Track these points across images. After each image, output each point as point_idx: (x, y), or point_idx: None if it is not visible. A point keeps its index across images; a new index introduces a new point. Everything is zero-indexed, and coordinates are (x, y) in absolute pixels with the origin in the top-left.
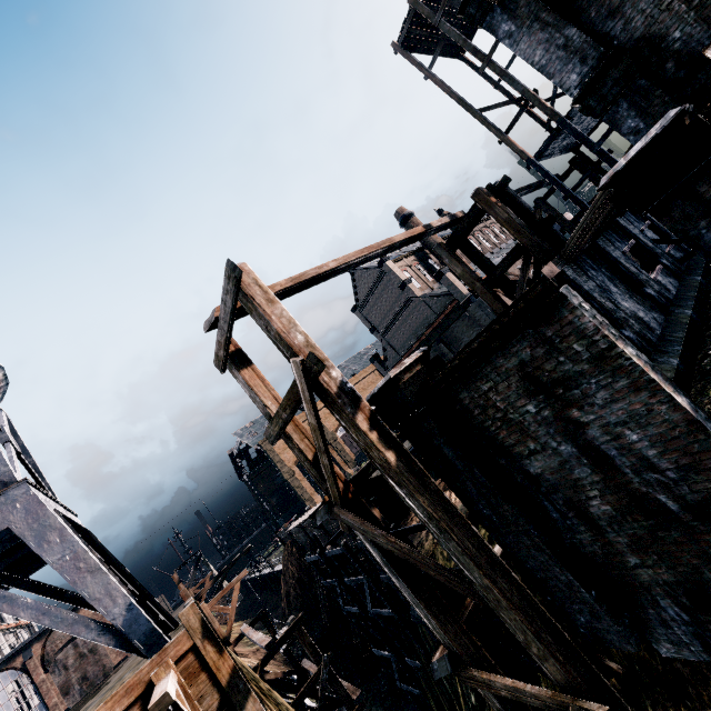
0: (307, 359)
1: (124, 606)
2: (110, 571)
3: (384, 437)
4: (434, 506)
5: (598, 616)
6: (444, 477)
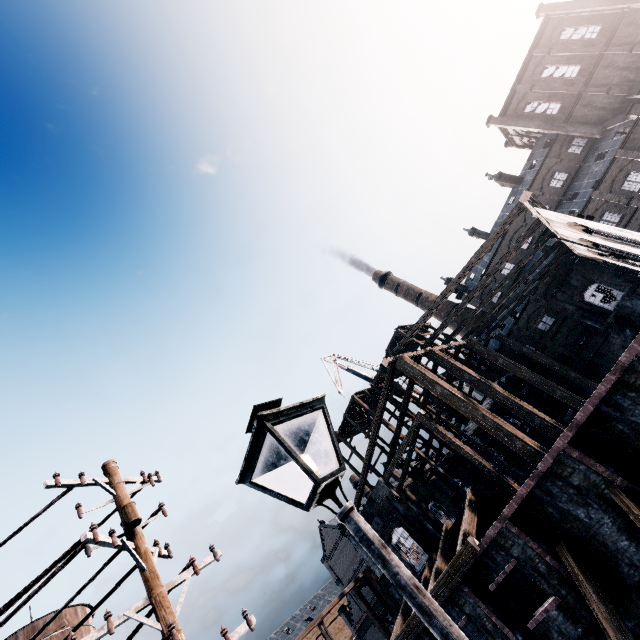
0: None
1: None
2: None
3: None
4: None
5: None
6: None
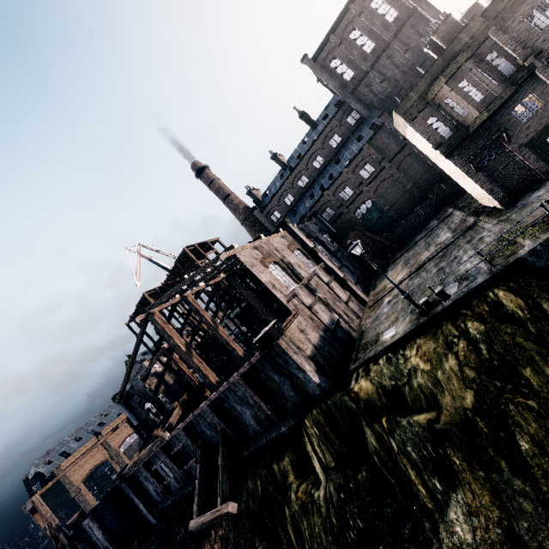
0: (49, 523)
1: None
2: None
3: (66, 536)
4: None
5: None
6: (82, 541)
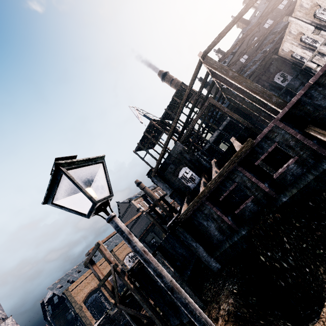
0: (114, 264)
1: None
2: None
3: (131, 281)
4: (141, 296)
5: (173, 316)
6: (144, 289)
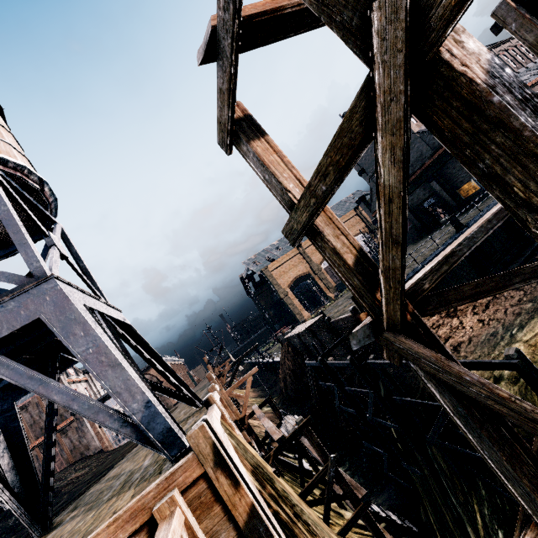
0: None
1: (143, 402)
2: (132, 366)
3: None
4: None
5: None
6: None
